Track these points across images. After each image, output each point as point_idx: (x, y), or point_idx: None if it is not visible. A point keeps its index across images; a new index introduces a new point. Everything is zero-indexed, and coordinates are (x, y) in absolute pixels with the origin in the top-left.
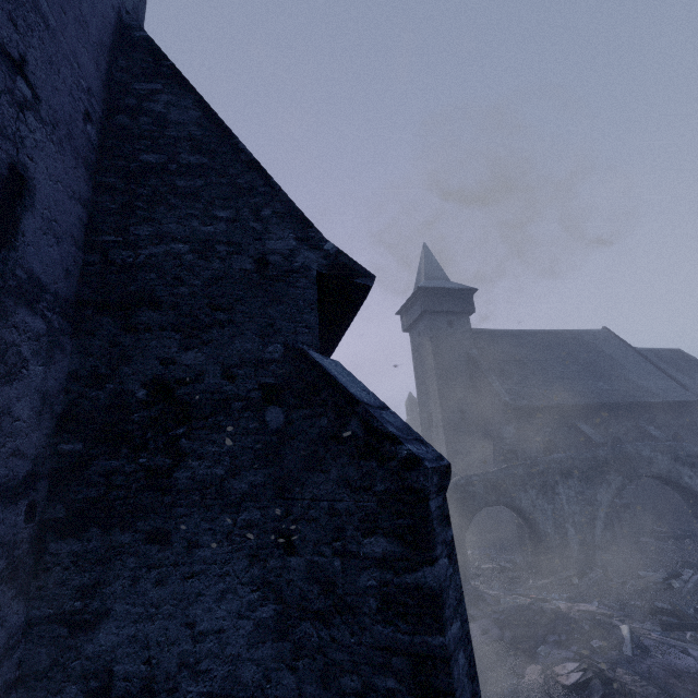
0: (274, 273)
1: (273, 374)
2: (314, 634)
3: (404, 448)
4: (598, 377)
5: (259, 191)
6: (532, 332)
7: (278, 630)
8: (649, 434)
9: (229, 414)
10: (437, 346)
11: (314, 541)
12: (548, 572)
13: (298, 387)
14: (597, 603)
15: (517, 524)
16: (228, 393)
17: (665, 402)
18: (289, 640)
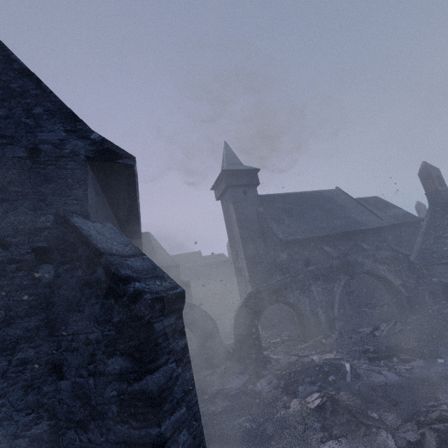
0: (45, 158)
1: (45, 239)
2: (77, 439)
3: (131, 286)
4: (334, 218)
5: (30, 93)
6: (296, 193)
7: (52, 440)
8: (363, 248)
9: (3, 276)
10: (237, 207)
11: (76, 366)
12: (308, 338)
13: (63, 247)
14: (335, 352)
15: (291, 312)
16: (2, 258)
17: (371, 228)
18: (60, 447)
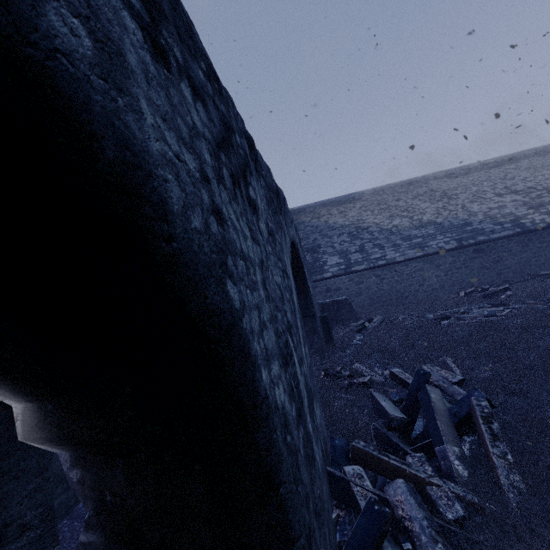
0: None
1: None
2: None
3: None
4: None
5: None
6: None
7: None
8: None
9: None
10: None
11: None
12: None
13: None
14: None
15: None
16: None
17: None
18: None
